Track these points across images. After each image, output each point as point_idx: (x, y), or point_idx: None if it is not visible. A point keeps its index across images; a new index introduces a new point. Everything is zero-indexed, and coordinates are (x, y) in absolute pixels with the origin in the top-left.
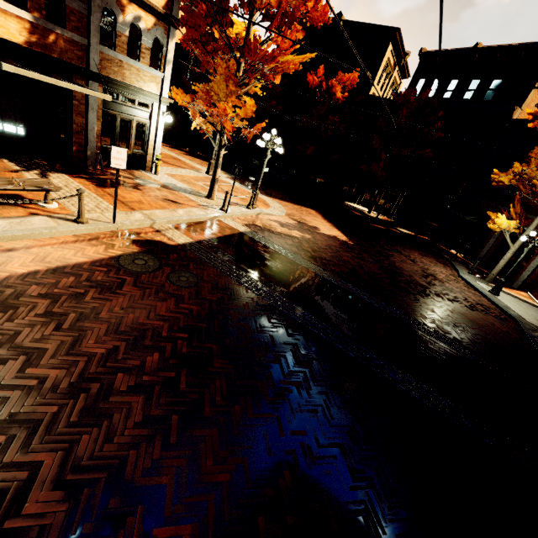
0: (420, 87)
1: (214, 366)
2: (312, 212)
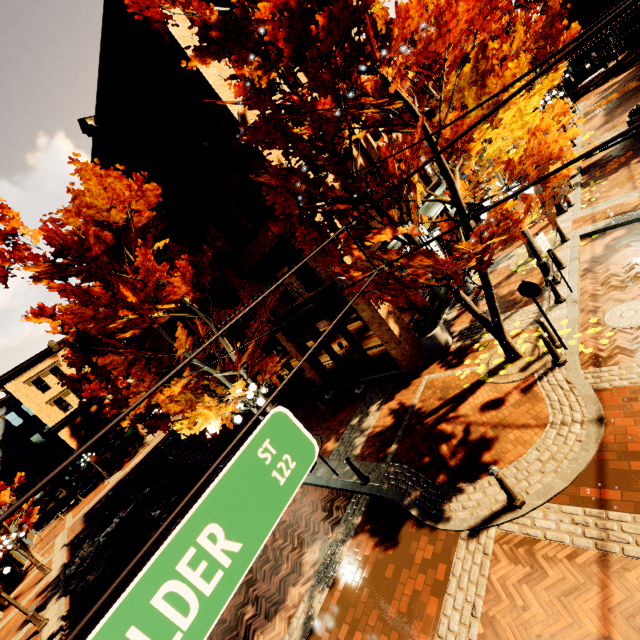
0: None
1: None
2: (587, 95)
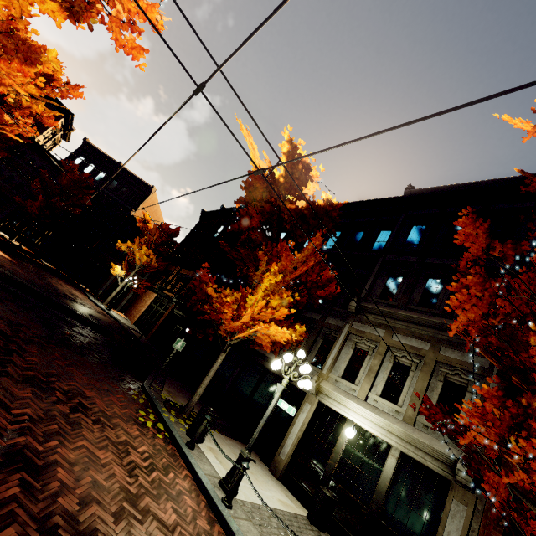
0: (80, 161)
1: (6, 302)
2: None
